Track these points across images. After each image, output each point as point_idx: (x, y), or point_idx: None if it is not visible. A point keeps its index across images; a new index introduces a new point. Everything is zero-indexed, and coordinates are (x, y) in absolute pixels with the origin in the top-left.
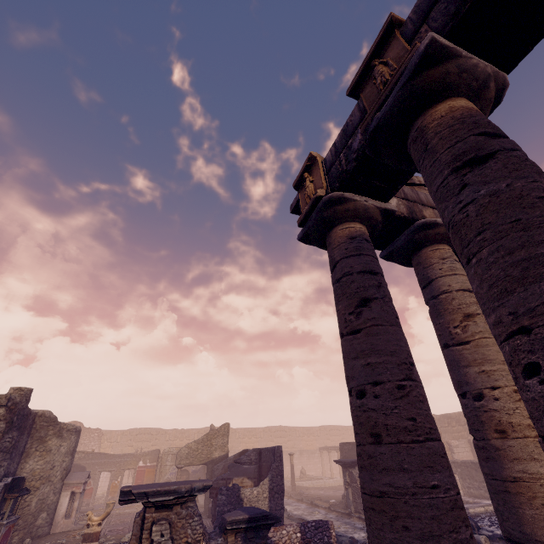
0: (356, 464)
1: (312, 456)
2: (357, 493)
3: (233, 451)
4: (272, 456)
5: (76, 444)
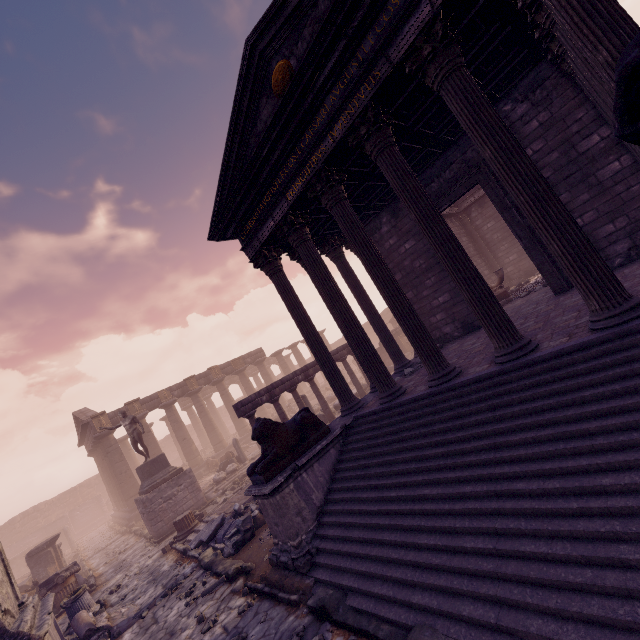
0: None
1: None
2: None
3: None
4: None
5: None
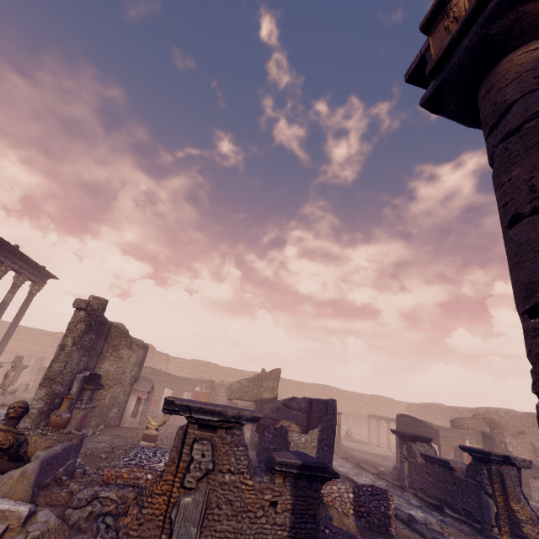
0: (418, 439)
1: (358, 420)
2: (415, 469)
3: (280, 398)
4: (324, 408)
5: (144, 358)
